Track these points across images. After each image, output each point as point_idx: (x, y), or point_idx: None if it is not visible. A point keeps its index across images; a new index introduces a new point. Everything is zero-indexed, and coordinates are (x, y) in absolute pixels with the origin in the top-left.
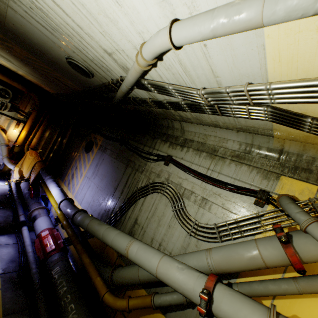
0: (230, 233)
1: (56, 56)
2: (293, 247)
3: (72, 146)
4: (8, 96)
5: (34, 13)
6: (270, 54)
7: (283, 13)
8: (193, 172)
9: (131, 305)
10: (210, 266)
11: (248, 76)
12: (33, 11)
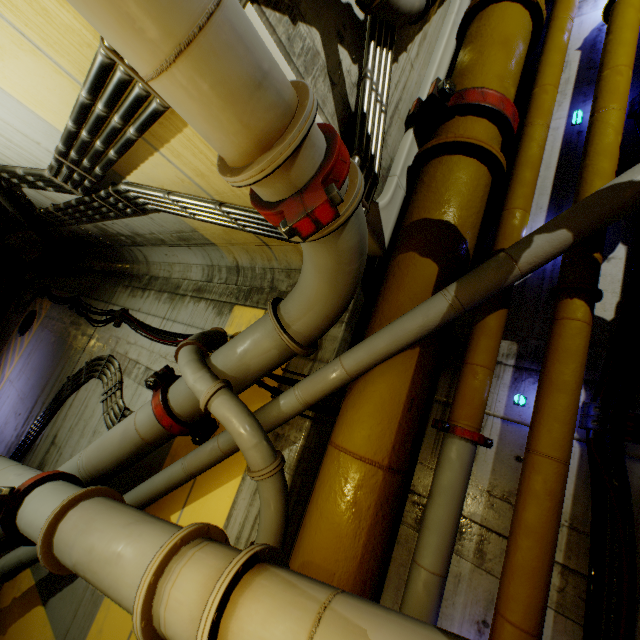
0: None
1: None
2: (168, 393)
3: (5, 329)
4: None
5: None
6: (15, 95)
7: None
8: (141, 328)
9: None
10: (80, 466)
11: (53, 136)
12: None
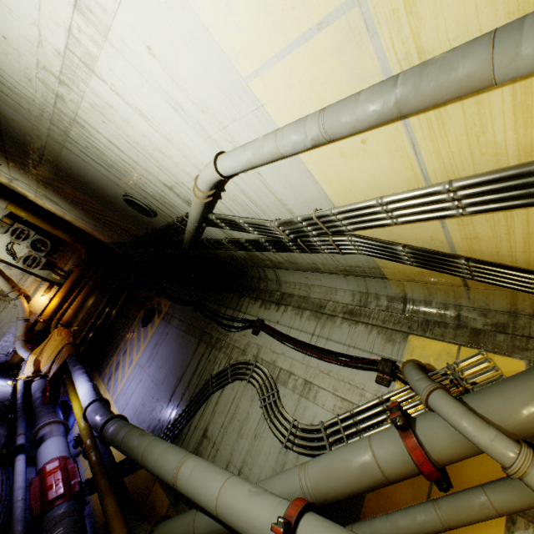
0: (343, 436)
1: (113, 194)
2: (417, 435)
3: (124, 319)
4: (45, 249)
5: (89, 152)
6: (319, 178)
7: (291, 145)
8: (291, 341)
9: None
10: (304, 489)
11: (314, 202)
12: (89, 150)
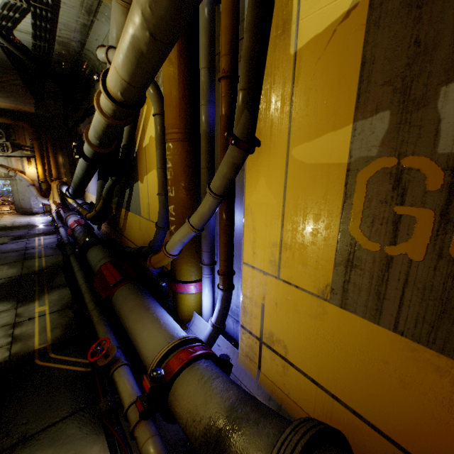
0: None
1: None
2: None
3: None
4: (2, 136)
5: None
6: None
7: None
8: None
9: (97, 208)
10: None
11: None
12: None
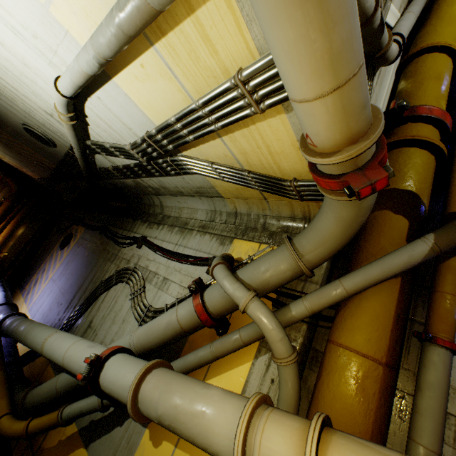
0: None
1: (15, 124)
2: (204, 297)
3: (48, 244)
4: None
5: None
6: (136, 102)
7: (86, 64)
8: (160, 250)
9: (33, 426)
10: (131, 344)
11: (145, 125)
12: None
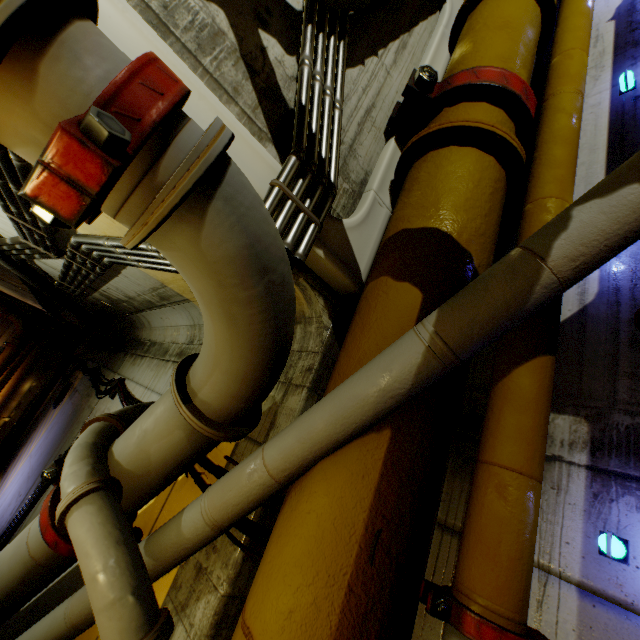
0: None
1: None
2: None
3: (49, 402)
4: None
5: None
6: None
7: None
8: (124, 399)
9: None
10: None
11: None
12: None
